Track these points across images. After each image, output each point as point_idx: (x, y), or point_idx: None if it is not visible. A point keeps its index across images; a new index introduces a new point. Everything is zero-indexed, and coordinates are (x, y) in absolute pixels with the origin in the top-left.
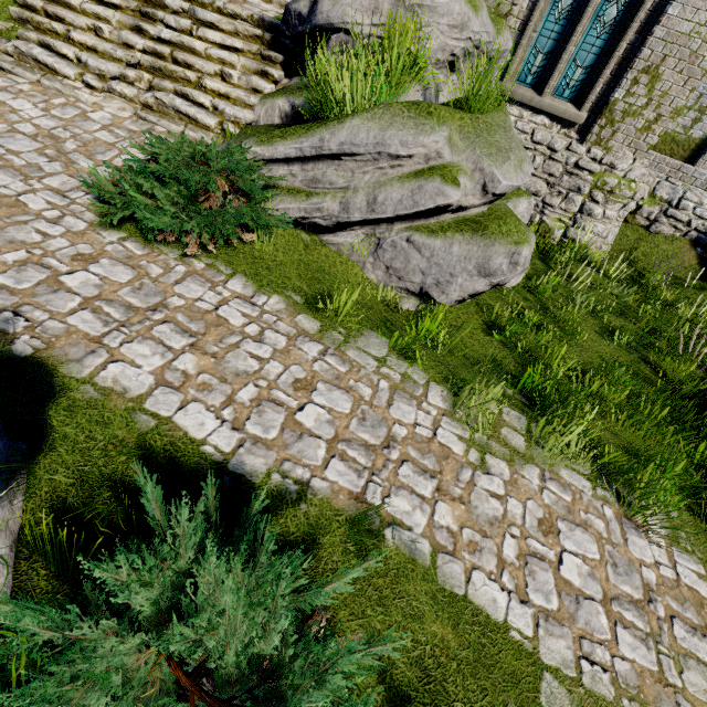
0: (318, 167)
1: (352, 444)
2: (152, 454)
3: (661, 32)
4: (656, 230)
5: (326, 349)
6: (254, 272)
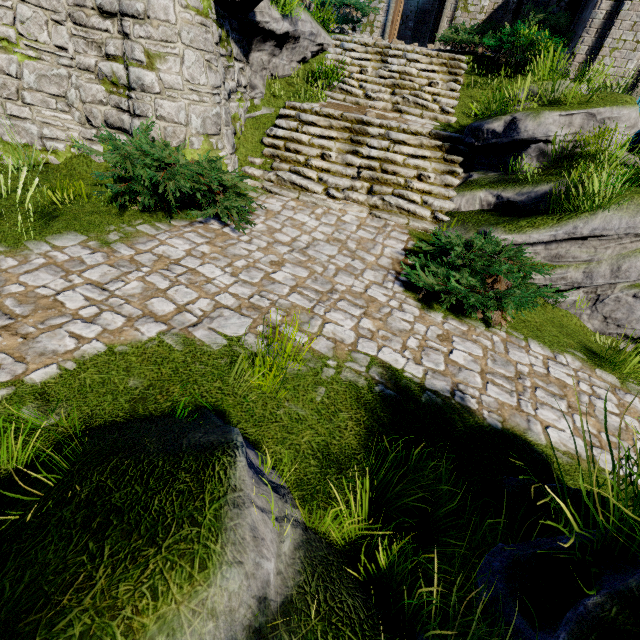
0: (562, 246)
1: None
2: None
3: None
4: None
5: None
6: (534, 334)
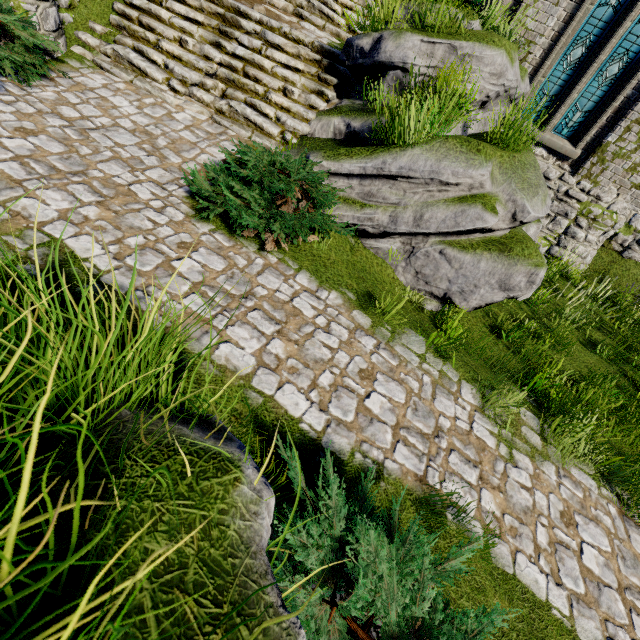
0: (375, 184)
1: (411, 431)
2: (265, 428)
3: None
4: (628, 256)
5: (379, 343)
6: (315, 268)
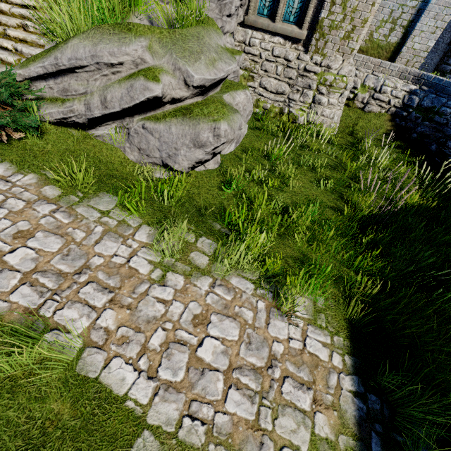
0: (64, 80)
1: (47, 274)
2: None
3: None
4: (369, 109)
5: (58, 208)
6: (21, 159)
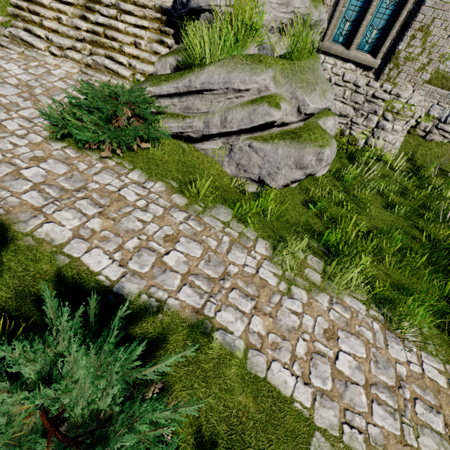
0: (189, 99)
1: (199, 277)
2: (64, 280)
3: (430, 2)
4: (430, 138)
5: (189, 216)
6: (147, 167)
